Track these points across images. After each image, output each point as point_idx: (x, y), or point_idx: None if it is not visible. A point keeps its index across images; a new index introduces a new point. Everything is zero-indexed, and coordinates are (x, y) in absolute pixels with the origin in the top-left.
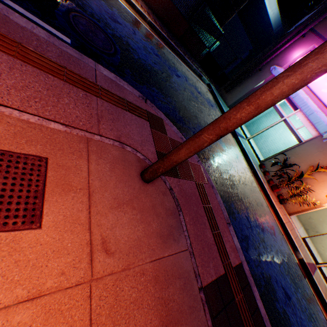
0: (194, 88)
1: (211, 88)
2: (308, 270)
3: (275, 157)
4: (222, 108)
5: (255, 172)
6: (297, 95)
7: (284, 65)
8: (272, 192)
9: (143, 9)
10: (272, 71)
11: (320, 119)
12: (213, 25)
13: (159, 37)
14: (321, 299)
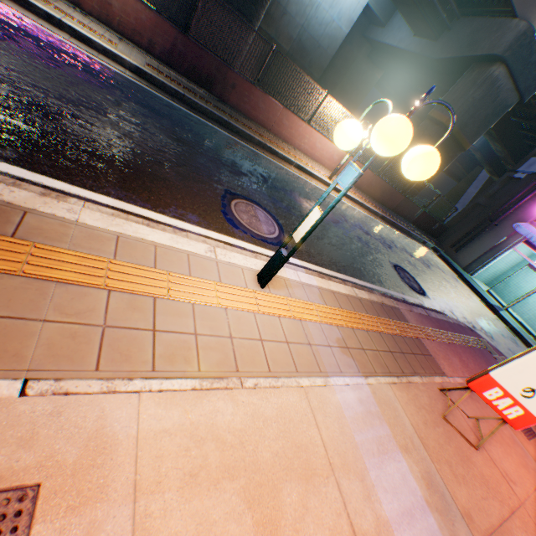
0: (437, 268)
1: (438, 252)
2: None
3: None
4: (463, 276)
5: None
6: None
7: (529, 220)
8: None
9: (371, 205)
10: (515, 229)
11: None
12: (421, 183)
13: (388, 223)
14: None
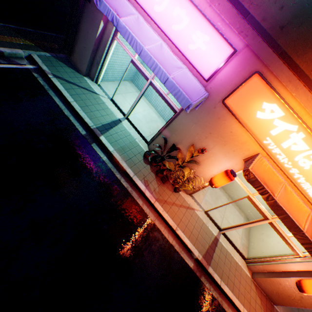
0: None
1: (36, 63)
2: (203, 266)
3: (158, 137)
4: (64, 96)
5: (133, 181)
6: (142, 50)
7: None
8: (164, 186)
9: None
10: (98, 6)
11: (178, 87)
12: None
13: None
14: (217, 285)
